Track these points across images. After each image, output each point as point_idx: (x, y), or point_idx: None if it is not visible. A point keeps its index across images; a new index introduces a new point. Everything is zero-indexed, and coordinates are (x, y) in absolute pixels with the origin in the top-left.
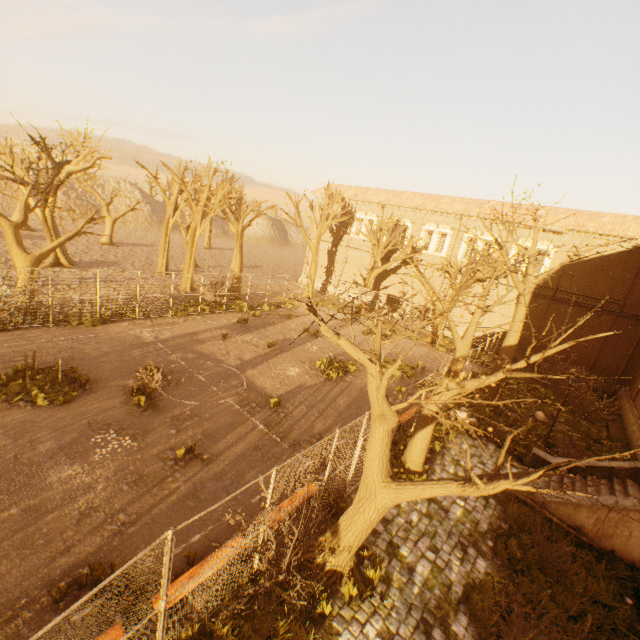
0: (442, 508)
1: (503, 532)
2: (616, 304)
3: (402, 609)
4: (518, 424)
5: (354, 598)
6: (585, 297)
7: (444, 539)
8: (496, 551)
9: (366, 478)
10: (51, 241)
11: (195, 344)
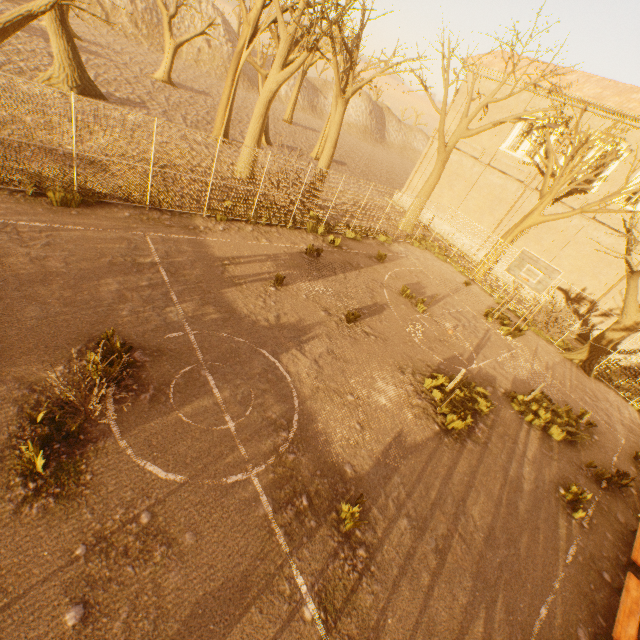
0: None
1: None
2: None
3: None
4: None
5: None
6: None
7: None
8: None
9: None
10: (65, 43)
11: (226, 286)
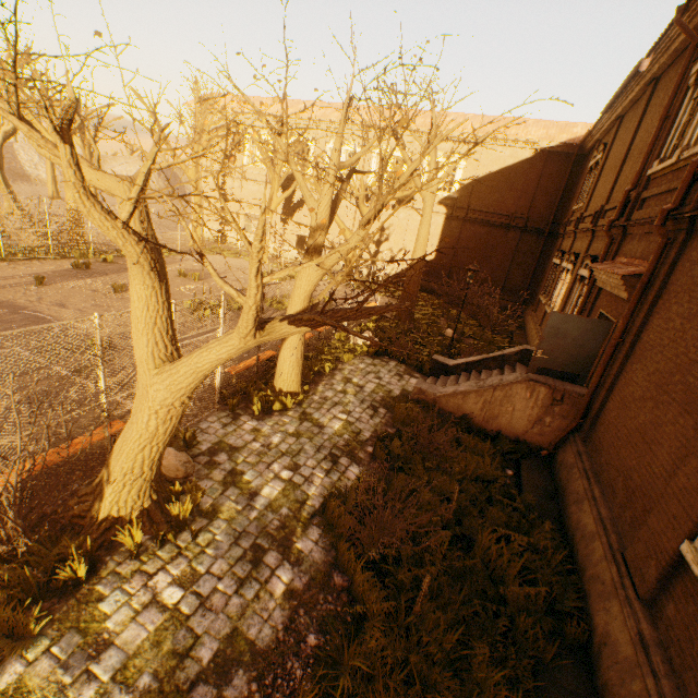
0: (317, 425)
1: (387, 436)
2: (521, 219)
3: (225, 542)
4: (426, 342)
5: (139, 545)
6: (494, 215)
7: (311, 455)
8: (376, 456)
9: (138, 372)
10: None
11: None
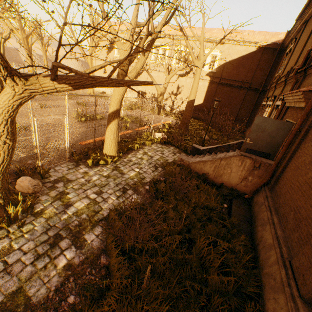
0: (121, 173)
1: (159, 181)
2: (247, 83)
3: (39, 231)
4: (192, 139)
5: None
6: (234, 81)
7: (112, 187)
8: (149, 191)
9: None
10: None
11: None
